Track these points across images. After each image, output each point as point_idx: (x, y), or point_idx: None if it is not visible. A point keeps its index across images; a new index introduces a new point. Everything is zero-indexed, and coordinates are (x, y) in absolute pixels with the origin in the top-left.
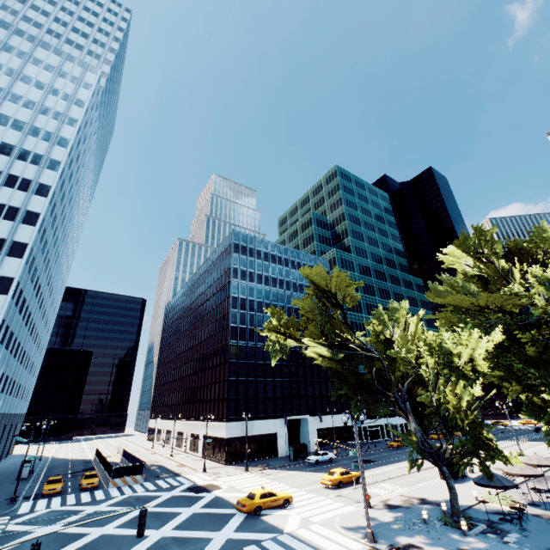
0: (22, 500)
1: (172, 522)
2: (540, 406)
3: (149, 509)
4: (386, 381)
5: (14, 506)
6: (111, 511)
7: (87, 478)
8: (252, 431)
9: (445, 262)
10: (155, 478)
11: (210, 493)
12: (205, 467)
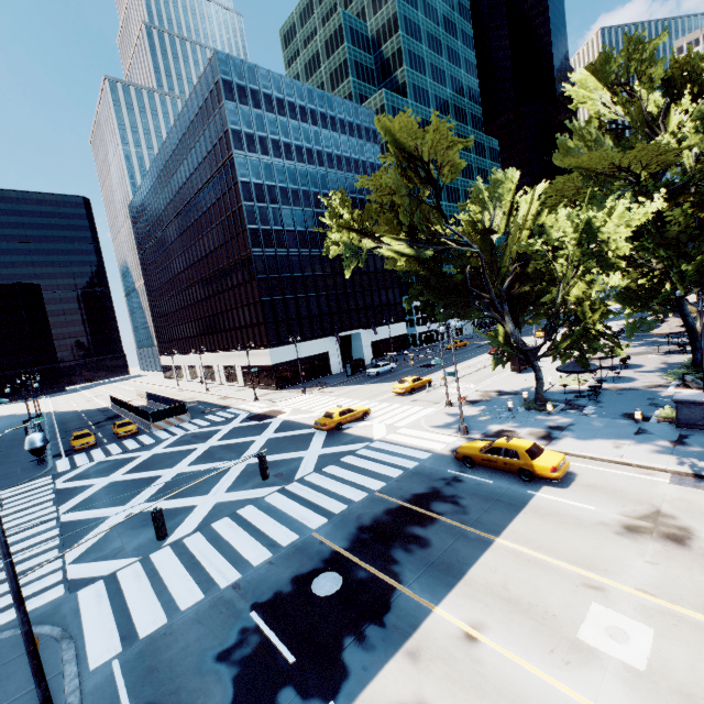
0: (53, 459)
1: (249, 450)
2: (636, 291)
3: (215, 443)
4: (478, 281)
5: (47, 466)
6: (172, 452)
7: (121, 427)
8: (300, 354)
9: (575, 102)
10: (201, 414)
11: (275, 419)
12: (257, 396)
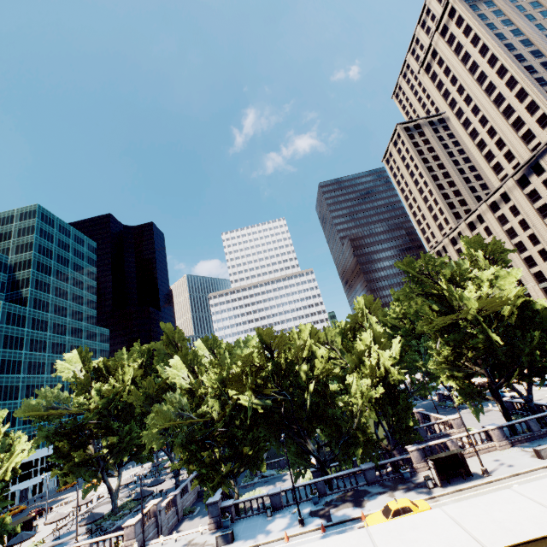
0: None
1: None
2: None
3: None
4: None
5: None
6: None
7: None
8: None
9: (58, 371)
10: None
11: None
12: None
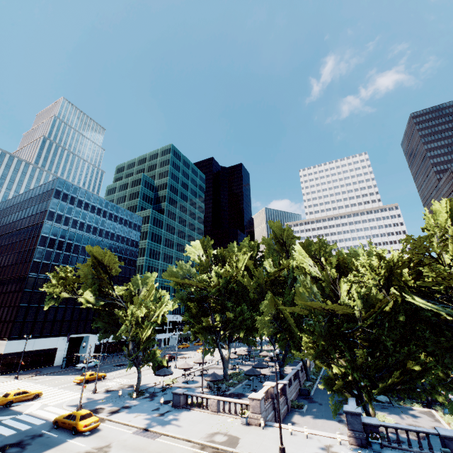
0: None
1: None
2: None
3: None
4: None
5: None
6: None
7: None
8: (33, 347)
9: (188, 252)
10: None
11: None
12: None
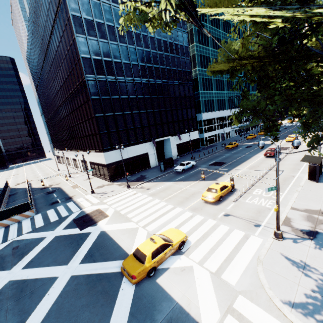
0: None
1: (34, 314)
2: None
3: (17, 274)
4: None
5: None
6: None
7: None
8: (127, 155)
9: None
10: (48, 207)
11: (94, 228)
12: (93, 190)
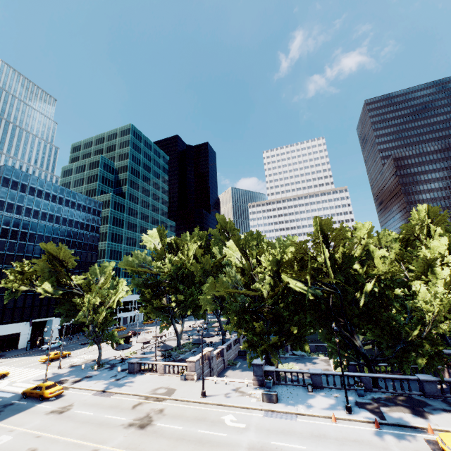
0: None
1: None
2: None
3: None
4: None
5: None
6: None
7: None
8: None
9: (144, 241)
10: None
11: None
12: None
